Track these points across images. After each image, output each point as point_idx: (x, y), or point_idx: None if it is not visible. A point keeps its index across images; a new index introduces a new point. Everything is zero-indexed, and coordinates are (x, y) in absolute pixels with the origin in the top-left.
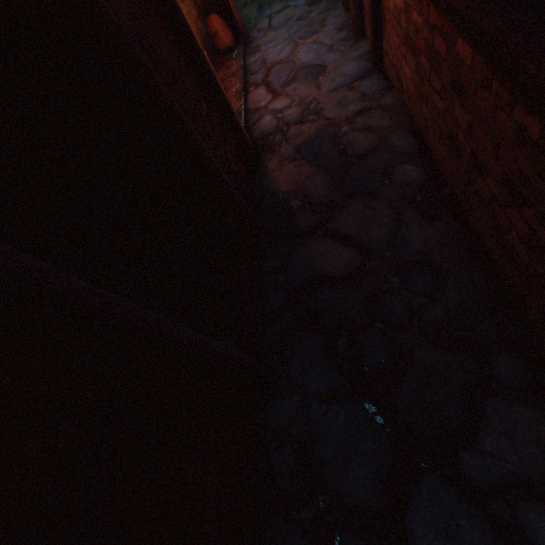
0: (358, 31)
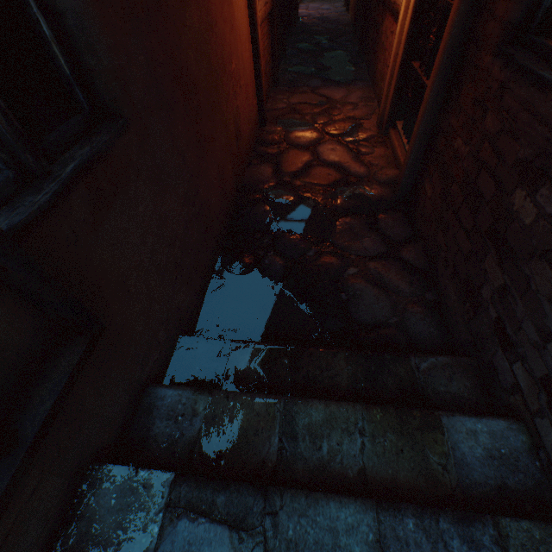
0: (345, 5)
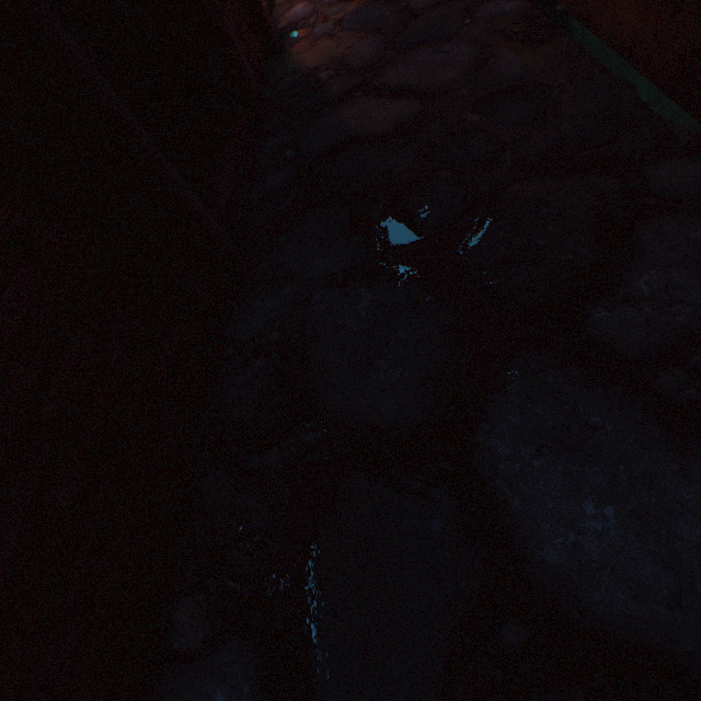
0: None
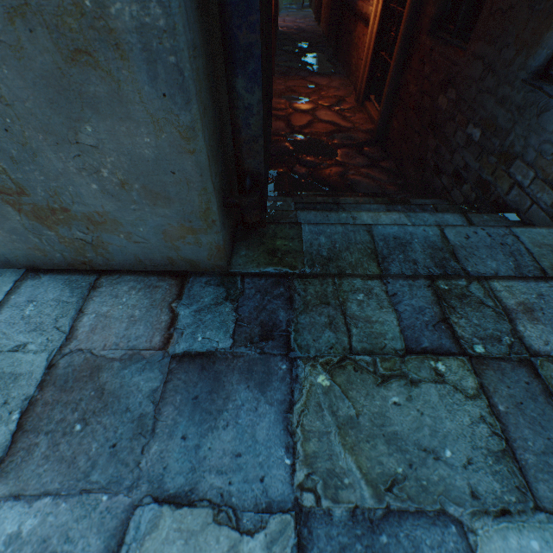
0: (316, 20)
